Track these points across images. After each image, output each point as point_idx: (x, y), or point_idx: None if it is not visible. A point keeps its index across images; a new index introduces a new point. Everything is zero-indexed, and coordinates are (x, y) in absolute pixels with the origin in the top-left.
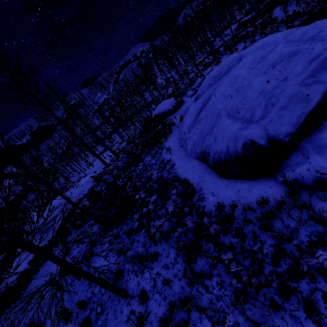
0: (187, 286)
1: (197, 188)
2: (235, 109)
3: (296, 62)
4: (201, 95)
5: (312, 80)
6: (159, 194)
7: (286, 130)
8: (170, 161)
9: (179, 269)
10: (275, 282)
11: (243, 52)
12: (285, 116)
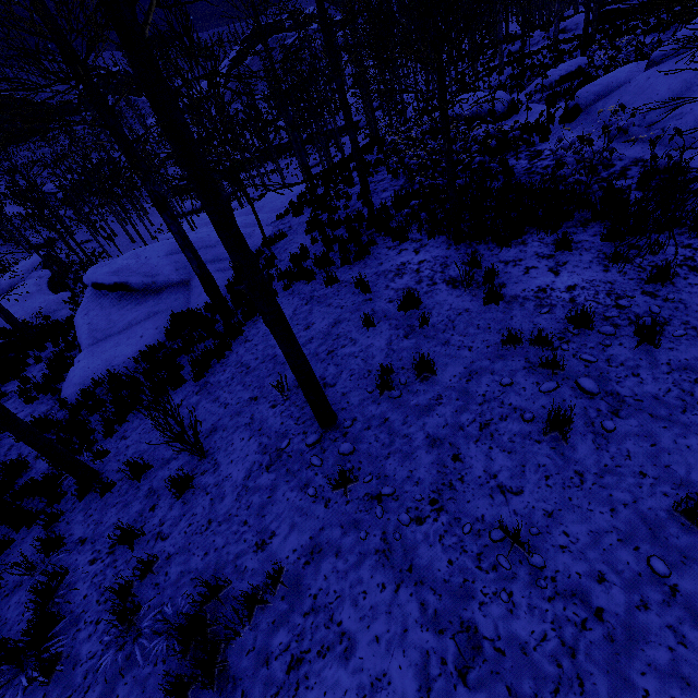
0: None
1: None
2: None
3: None
4: (676, 54)
5: None
6: (650, 189)
7: None
8: (620, 157)
9: None
10: None
11: None
12: None
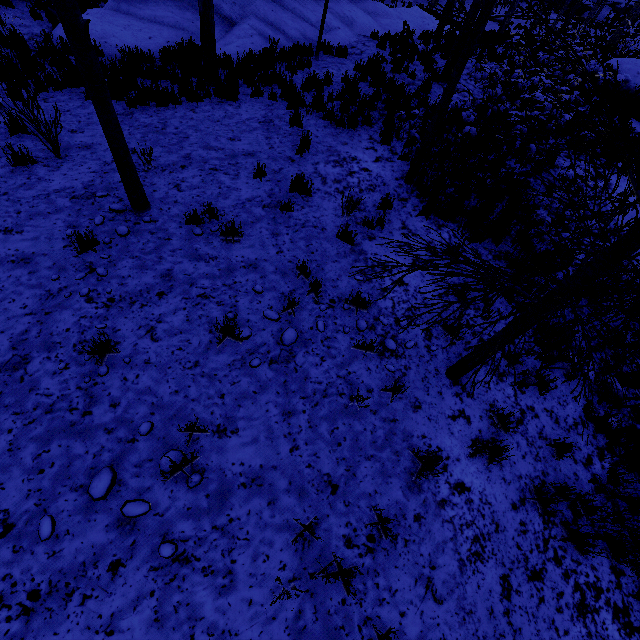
0: (586, 482)
1: None
2: None
3: None
4: None
5: None
6: None
7: None
8: None
9: (579, 445)
10: None
11: None
12: None
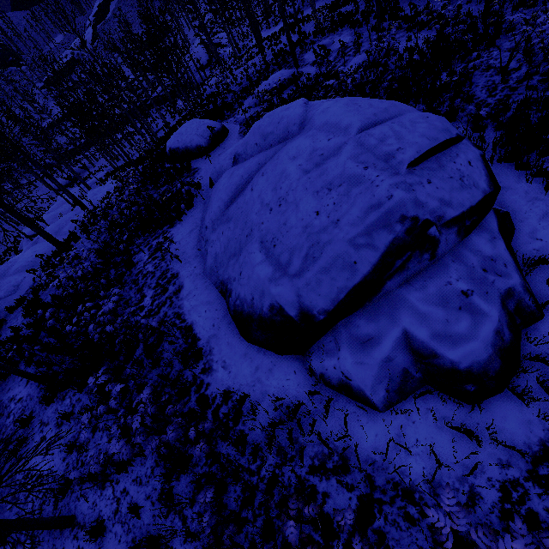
0: (161, 515)
1: (206, 348)
2: (272, 237)
3: (356, 198)
4: (242, 157)
5: (365, 241)
6: (147, 346)
7: (322, 304)
8: (177, 278)
9: (155, 486)
10: (262, 518)
11: (310, 113)
12: (325, 284)
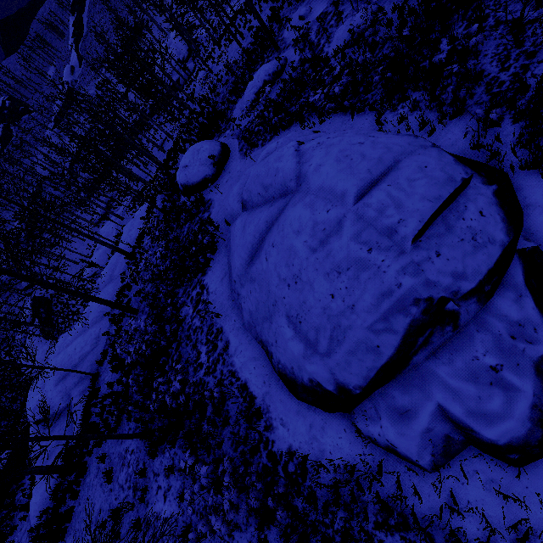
0: None
1: (263, 406)
2: (296, 314)
3: (366, 283)
4: (249, 204)
5: (383, 327)
6: (215, 405)
7: (356, 381)
8: (222, 333)
9: (253, 533)
10: None
11: (303, 168)
12: (354, 364)
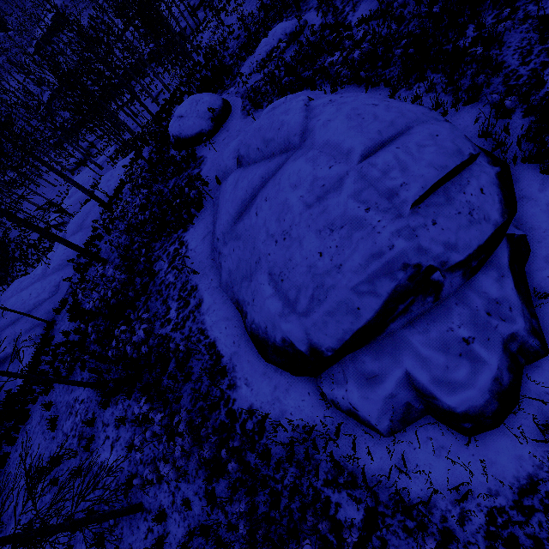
0: (207, 508)
1: (230, 365)
2: (279, 271)
3: (357, 243)
4: (246, 160)
5: (367, 289)
6: (178, 360)
7: (329, 343)
8: (197, 291)
9: (201, 485)
10: (287, 519)
11: (311, 123)
12: (331, 325)
